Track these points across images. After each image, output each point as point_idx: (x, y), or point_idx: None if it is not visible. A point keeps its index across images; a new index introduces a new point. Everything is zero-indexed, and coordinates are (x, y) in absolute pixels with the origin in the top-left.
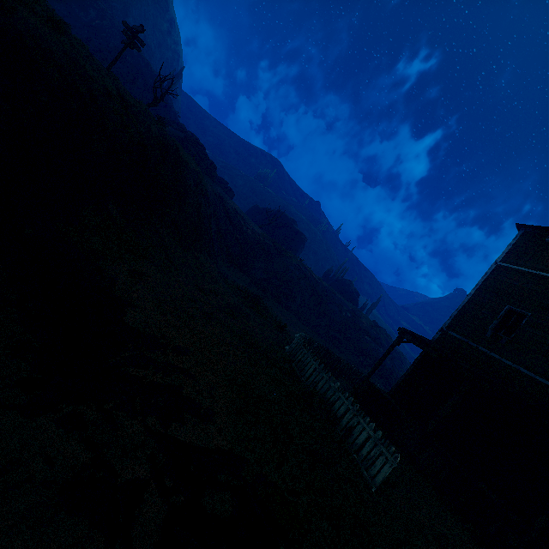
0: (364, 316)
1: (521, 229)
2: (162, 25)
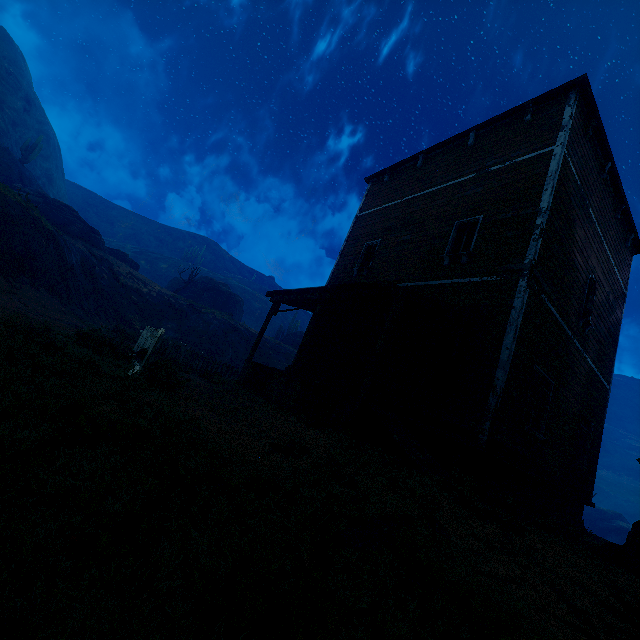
0: None
1: (369, 182)
2: (14, 102)
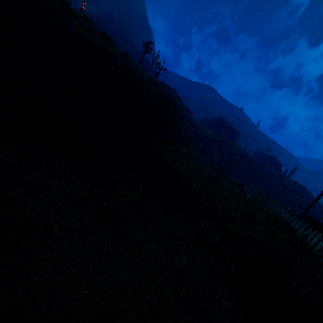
0: (287, 178)
1: None
2: (144, 31)
